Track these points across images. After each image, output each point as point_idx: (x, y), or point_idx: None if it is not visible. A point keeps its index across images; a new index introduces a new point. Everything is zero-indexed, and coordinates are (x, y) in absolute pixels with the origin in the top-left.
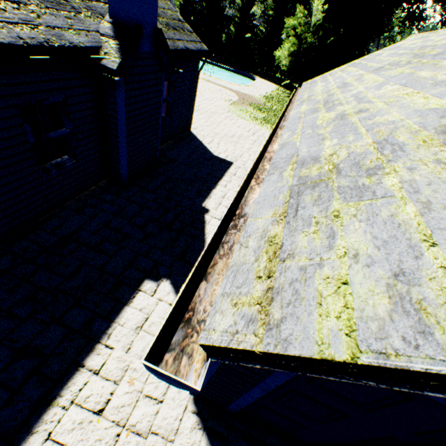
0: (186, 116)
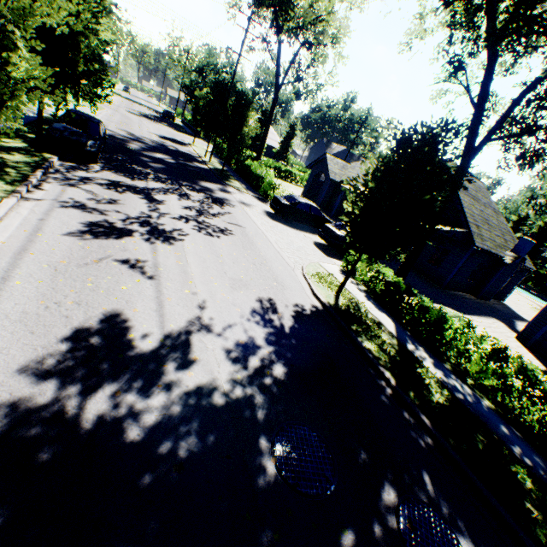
0: (505, 293)
